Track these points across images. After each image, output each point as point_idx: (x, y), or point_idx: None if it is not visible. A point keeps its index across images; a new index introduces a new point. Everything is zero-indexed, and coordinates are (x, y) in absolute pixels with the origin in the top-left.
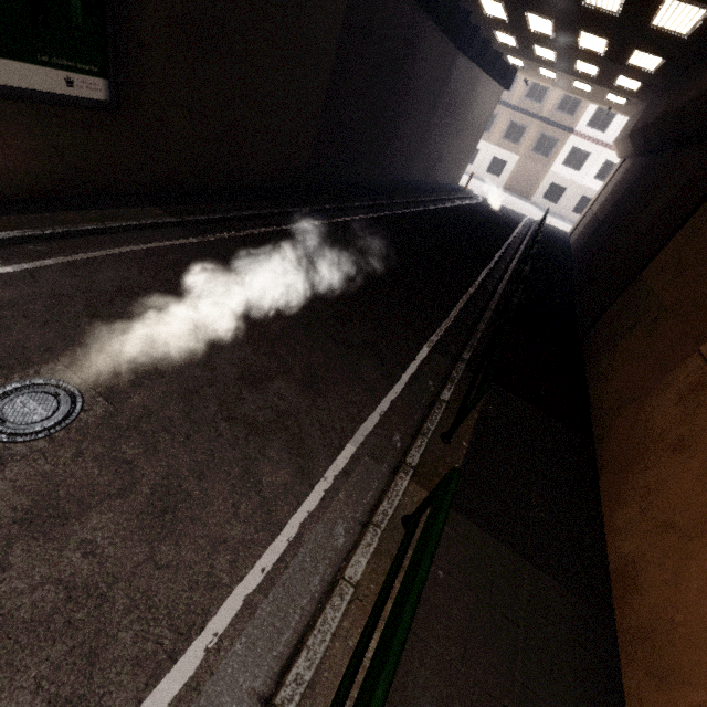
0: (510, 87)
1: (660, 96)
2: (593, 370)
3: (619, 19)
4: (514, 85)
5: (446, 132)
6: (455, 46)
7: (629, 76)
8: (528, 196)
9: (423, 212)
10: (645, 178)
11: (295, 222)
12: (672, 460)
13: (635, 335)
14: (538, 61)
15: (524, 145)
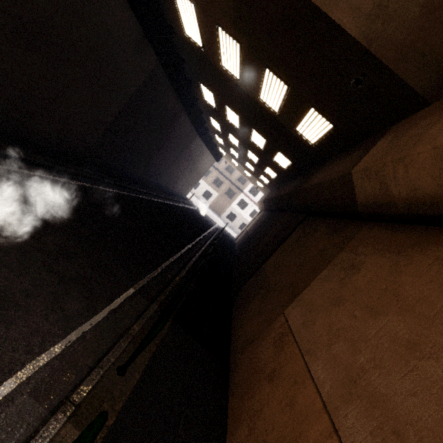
0: (219, 162)
1: (275, 189)
2: (236, 318)
3: (262, 152)
4: (221, 162)
5: (185, 168)
6: (196, 132)
7: (265, 177)
8: (220, 214)
9: (161, 203)
10: (268, 221)
11: (62, 177)
12: (268, 387)
13: (257, 299)
14: (231, 155)
15: (221, 189)
